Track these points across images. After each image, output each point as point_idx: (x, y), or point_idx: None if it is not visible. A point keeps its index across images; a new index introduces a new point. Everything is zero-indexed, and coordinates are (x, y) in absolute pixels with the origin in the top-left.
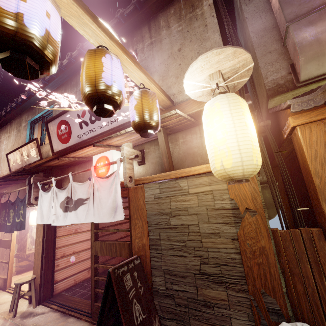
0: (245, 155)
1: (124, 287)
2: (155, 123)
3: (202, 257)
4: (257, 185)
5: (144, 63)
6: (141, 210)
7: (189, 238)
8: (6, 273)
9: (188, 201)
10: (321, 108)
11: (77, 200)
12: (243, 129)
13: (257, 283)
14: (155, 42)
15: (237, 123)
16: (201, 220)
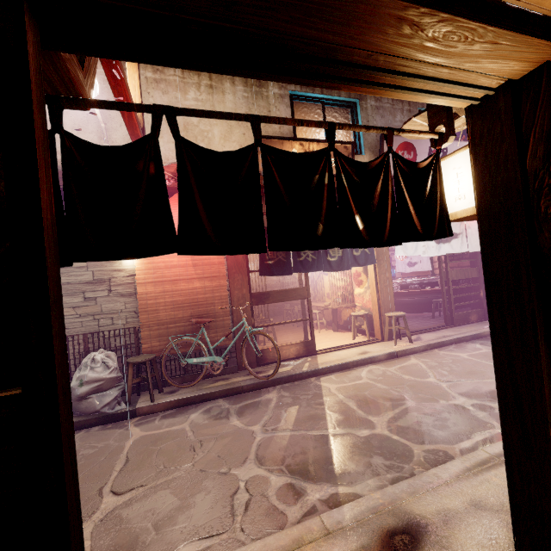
0: None
1: None
2: None
3: None
4: None
5: None
6: None
7: None
8: None
9: None
10: None
11: None
12: None
13: None
14: None
15: None
16: None
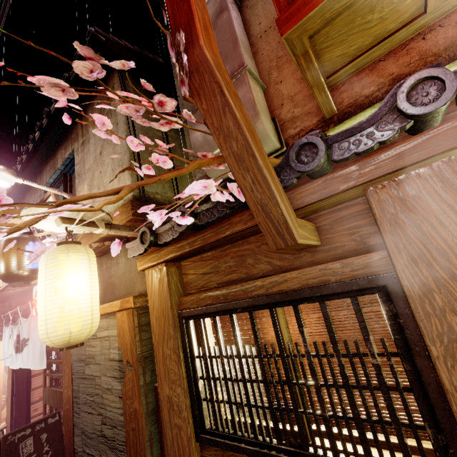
0: (50, 326)
1: (16, 456)
2: (21, 274)
3: (103, 417)
4: (134, 334)
5: (79, 168)
6: (68, 354)
7: (96, 391)
8: (4, 415)
9: (95, 348)
10: (153, 253)
11: (23, 340)
12: (52, 295)
13: (132, 452)
14: (85, 142)
15: (48, 288)
16: (101, 371)
